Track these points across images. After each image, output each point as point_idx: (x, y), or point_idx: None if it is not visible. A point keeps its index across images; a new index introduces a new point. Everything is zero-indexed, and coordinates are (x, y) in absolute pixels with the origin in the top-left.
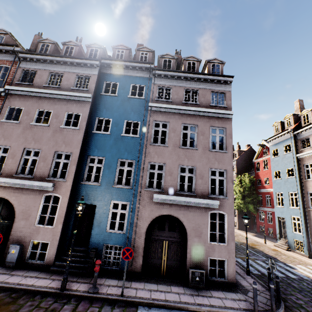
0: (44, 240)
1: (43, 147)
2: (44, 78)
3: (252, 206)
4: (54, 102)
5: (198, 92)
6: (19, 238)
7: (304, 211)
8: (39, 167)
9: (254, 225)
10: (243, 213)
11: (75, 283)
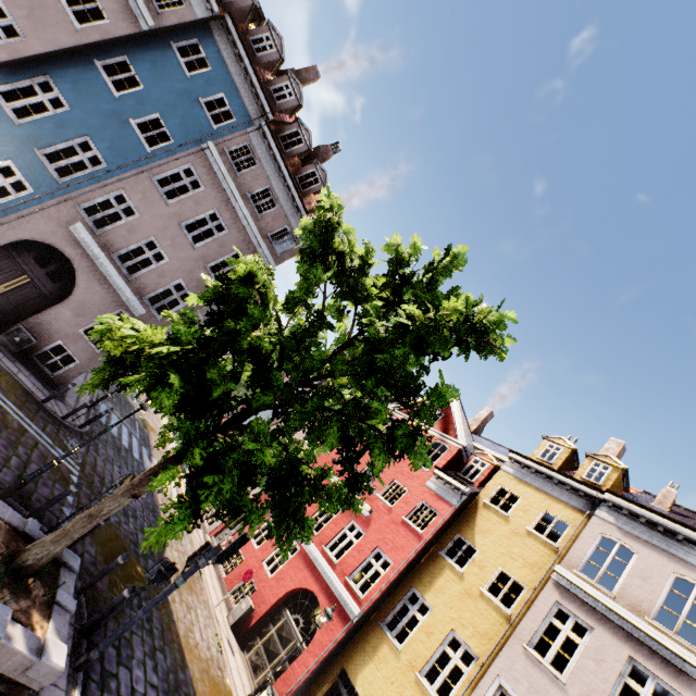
0: None
1: None
2: None
3: None
4: None
5: (276, 208)
6: None
7: None
8: None
9: None
10: None
11: None
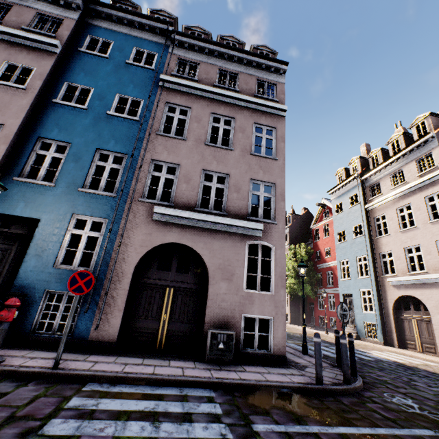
0: None
1: None
2: None
3: (309, 287)
4: None
5: (238, 77)
6: None
7: (376, 280)
8: None
9: (311, 317)
10: (297, 300)
11: None
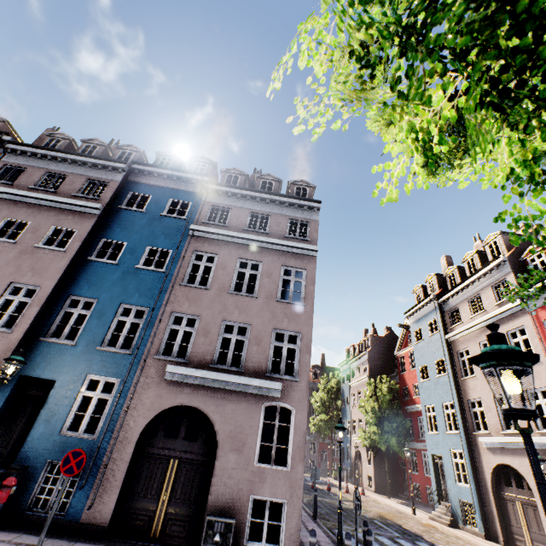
0: None
1: None
2: (35, 178)
3: (395, 439)
4: (38, 211)
5: (270, 218)
6: None
7: (467, 438)
8: None
9: (404, 483)
10: (384, 456)
11: None
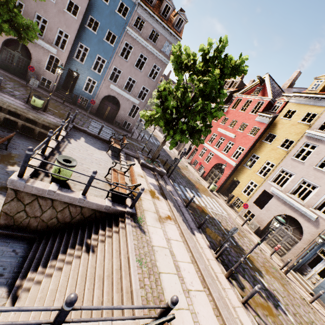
0: (49, 79)
1: (50, 20)
2: None
3: None
4: None
5: (159, 36)
6: (35, 72)
7: None
8: (47, 34)
9: None
10: None
11: (67, 104)
